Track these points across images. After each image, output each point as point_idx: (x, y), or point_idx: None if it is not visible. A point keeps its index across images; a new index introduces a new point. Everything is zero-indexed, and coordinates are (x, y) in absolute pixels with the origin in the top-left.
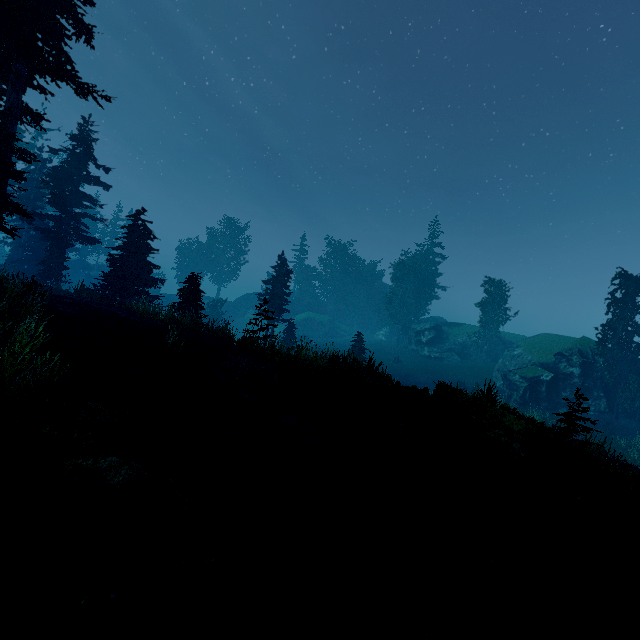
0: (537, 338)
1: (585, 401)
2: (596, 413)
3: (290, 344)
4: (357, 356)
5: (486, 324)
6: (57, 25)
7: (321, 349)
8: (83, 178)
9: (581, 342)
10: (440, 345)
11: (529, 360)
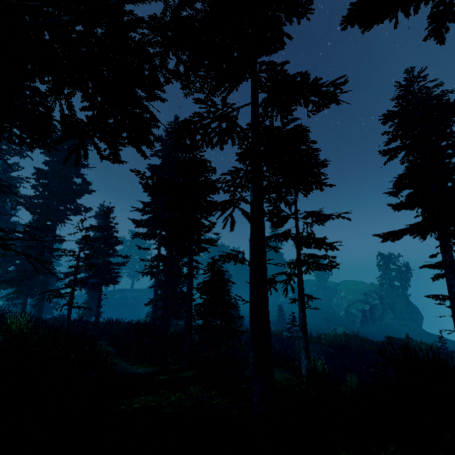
0: (346, 284)
1: (385, 315)
2: (391, 320)
3: None
4: (282, 318)
5: (319, 280)
6: None
7: None
8: None
9: (373, 286)
10: None
11: (352, 299)
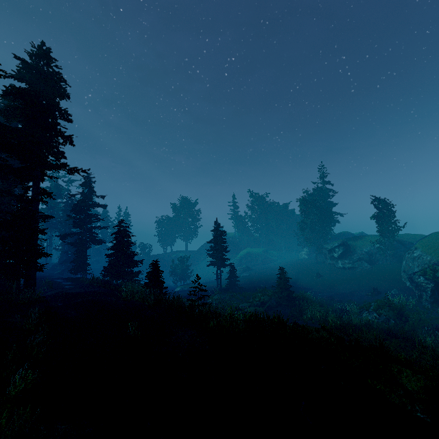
0: (431, 238)
1: None
2: None
3: (235, 281)
4: (284, 285)
5: (383, 234)
6: (53, 141)
7: (260, 276)
8: (90, 206)
9: None
10: (350, 257)
11: (429, 260)
